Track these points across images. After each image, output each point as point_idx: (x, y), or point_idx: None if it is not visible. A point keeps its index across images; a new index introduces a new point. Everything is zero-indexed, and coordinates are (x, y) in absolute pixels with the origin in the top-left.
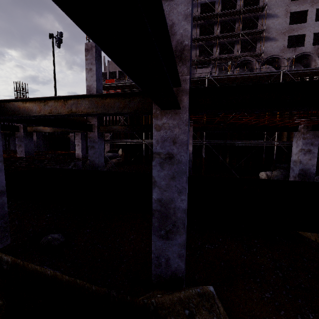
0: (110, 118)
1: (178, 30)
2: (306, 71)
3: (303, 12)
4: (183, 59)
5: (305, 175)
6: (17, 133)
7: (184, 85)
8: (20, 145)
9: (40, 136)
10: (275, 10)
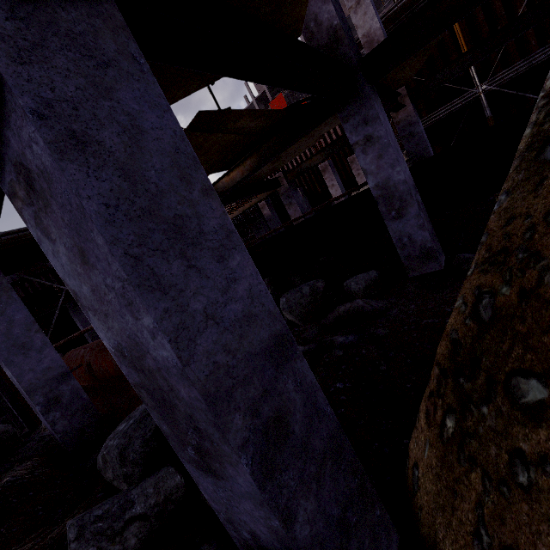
0: (337, 134)
1: None
2: None
3: None
4: None
5: None
6: (279, 190)
7: None
8: (289, 204)
9: (270, 206)
10: None
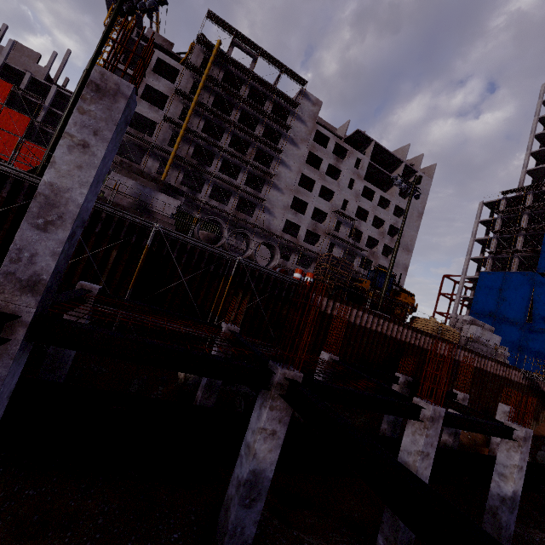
0: None
1: (40, 262)
2: (258, 267)
3: (313, 180)
4: (35, 291)
5: (212, 387)
6: None
7: (26, 316)
8: None
9: None
10: (291, 161)
